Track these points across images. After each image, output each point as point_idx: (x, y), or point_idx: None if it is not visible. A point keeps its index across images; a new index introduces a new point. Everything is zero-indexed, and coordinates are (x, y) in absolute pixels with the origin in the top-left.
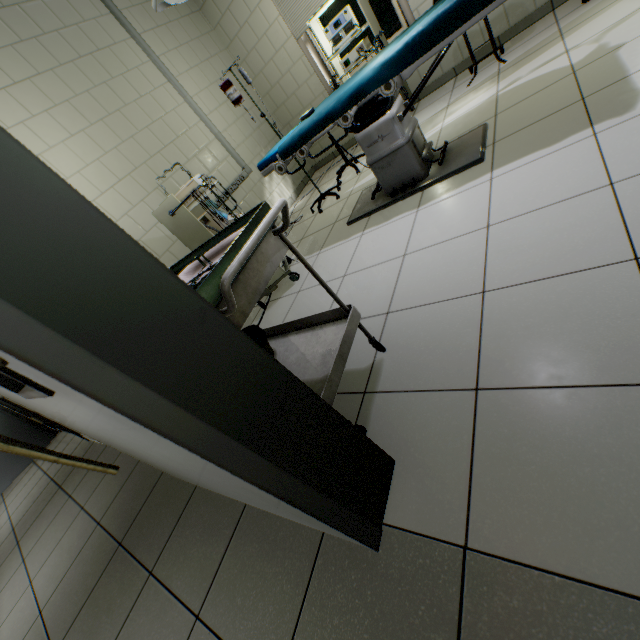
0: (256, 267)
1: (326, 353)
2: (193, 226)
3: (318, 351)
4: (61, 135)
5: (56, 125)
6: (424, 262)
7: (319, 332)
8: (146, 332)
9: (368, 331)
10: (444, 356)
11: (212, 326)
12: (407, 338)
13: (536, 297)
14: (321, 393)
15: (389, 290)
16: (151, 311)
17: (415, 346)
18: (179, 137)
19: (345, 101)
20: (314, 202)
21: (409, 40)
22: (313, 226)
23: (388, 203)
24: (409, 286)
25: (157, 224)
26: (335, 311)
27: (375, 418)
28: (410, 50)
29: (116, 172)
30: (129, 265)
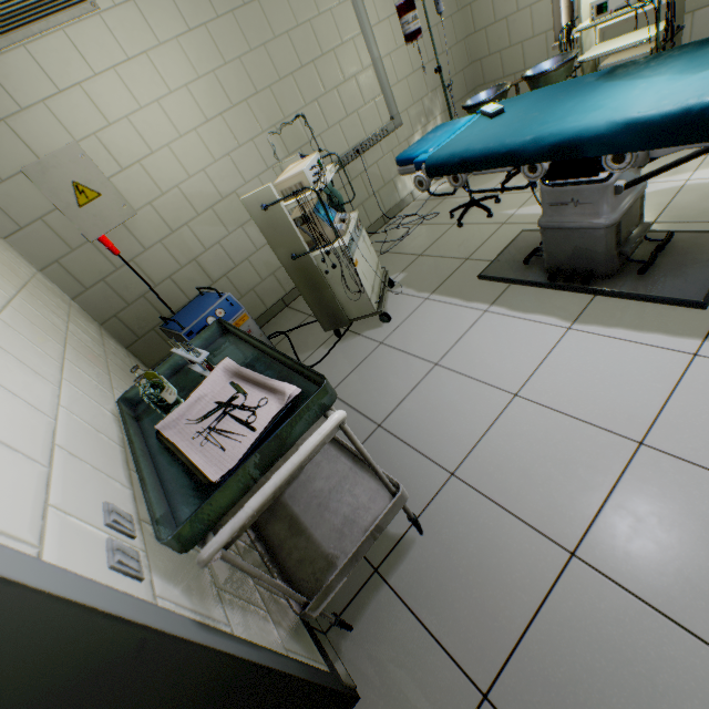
0: (280, 465)
1: (349, 519)
2: (285, 229)
3: (344, 505)
4: (176, 27)
5: (173, 10)
6: (531, 430)
7: (358, 474)
8: (47, 696)
9: (410, 510)
10: (477, 608)
11: (151, 653)
12: (453, 536)
13: (631, 631)
14: (310, 602)
15: (471, 438)
16: (61, 671)
17: (455, 558)
18: (324, 55)
19: (544, 147)
20: (458, 207)
21: (695, 106)
22: (441, 243)
23: (541, 284)
24: (495, 454)
25: (260, 175)
26: (382, 472)
27: (369, 618)
28: (687, 123)
29: (231, 94)
30: (39, 629)
